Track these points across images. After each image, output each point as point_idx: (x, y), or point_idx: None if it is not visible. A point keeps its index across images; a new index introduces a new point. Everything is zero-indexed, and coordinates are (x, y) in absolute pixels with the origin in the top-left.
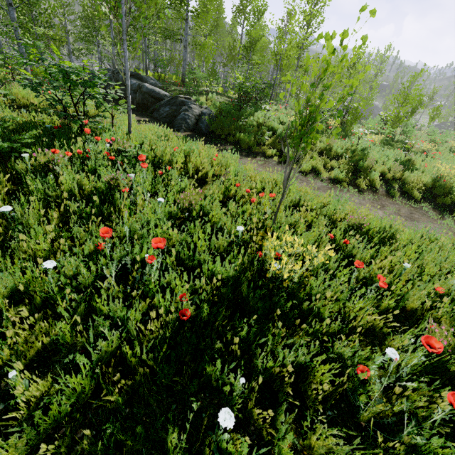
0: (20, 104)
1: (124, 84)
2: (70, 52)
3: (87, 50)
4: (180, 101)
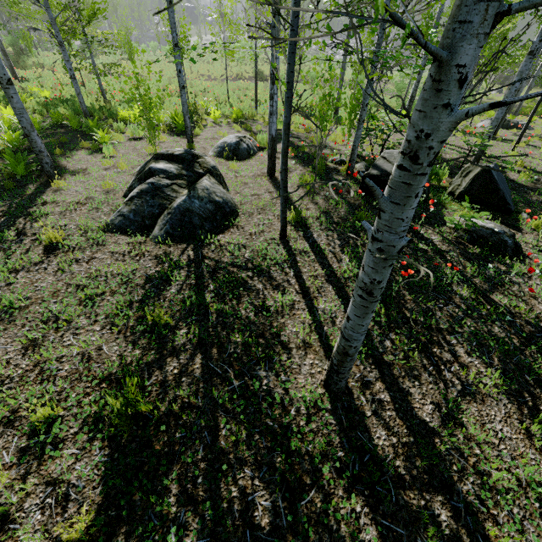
0: None
1: None
2: None
3: None
4: None
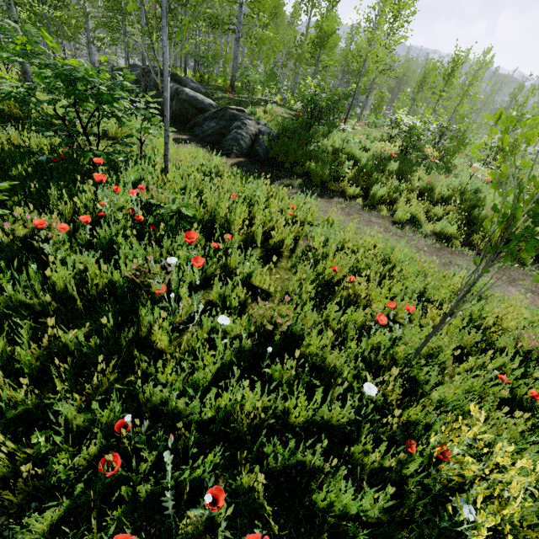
0: (10, 116)
1: (156, 88)
2: (89, 42)
3: (110, 39)
4: (231, 114)
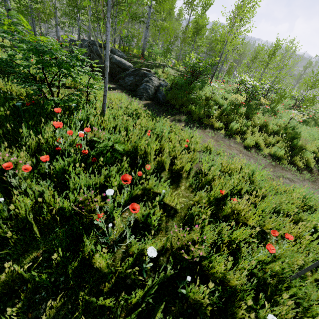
0: (1, 70)
1: (96, 54)
2: (56, 24)
3: (69, 23)
4: (143, 73)
